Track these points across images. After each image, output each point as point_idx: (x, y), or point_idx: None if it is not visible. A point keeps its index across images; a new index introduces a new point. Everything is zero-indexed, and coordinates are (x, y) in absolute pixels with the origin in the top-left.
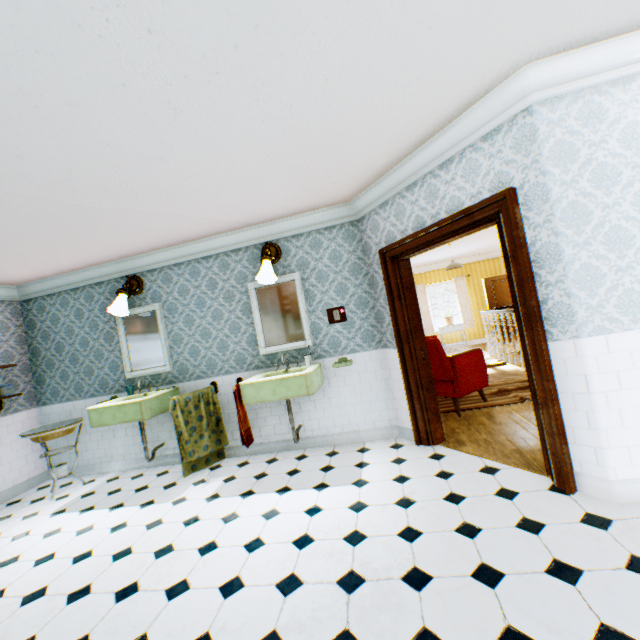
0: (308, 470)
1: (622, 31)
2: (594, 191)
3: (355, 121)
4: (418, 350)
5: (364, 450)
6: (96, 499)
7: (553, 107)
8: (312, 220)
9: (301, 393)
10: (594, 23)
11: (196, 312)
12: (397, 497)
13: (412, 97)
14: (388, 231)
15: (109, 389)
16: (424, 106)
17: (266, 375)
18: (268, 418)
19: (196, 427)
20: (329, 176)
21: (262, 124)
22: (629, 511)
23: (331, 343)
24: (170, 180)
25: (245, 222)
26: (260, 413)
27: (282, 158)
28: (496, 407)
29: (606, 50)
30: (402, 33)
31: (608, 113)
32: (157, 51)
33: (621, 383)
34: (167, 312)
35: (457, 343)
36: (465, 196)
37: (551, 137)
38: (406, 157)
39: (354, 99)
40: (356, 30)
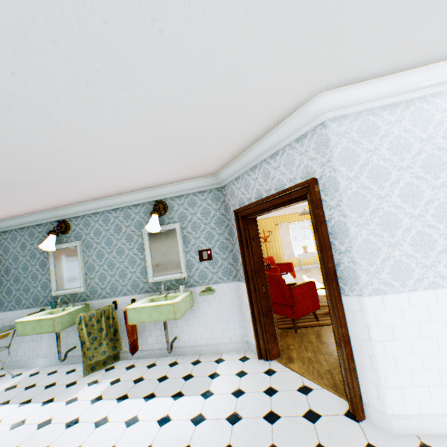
0: (174, 377)
1: (386, 73)
2: (371, 185)
3: (201, 127)
4: (260, 286)
5: (220, 361)
6: (14, 393)
7: (340, 123)
8: (190, 186)
9: (170, 317)
10: (362, 68)
11: (105, 248)
12: (229, 412)
13: (239, 113)
14: (240, 197)
15: (40, 303)
16: (250, 118)
17: (151, 298)
18: (153, 330)
19: (97, 337)
20: (194, 159)
21: (129, 129)
22: (402, 445)
23: (200, 275)
24: (72, 163)
25: (141, 186)
26: (147, 326)
27: (153, 149)
28: (324, 326)
29: (375, 85)
30: (215, 75)
31: (380, 129)
32: (25, 86)
33: (395, 334)
34: (85, 247)
35: (311, 265)
36: (286, 179)
37: (339, 144)
38: (249, 148)
39: (194, 114)
40: (178, 73)
